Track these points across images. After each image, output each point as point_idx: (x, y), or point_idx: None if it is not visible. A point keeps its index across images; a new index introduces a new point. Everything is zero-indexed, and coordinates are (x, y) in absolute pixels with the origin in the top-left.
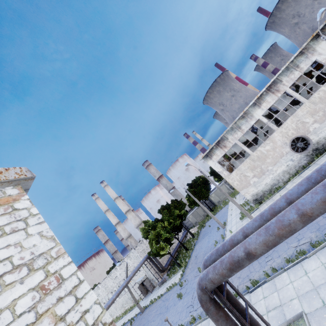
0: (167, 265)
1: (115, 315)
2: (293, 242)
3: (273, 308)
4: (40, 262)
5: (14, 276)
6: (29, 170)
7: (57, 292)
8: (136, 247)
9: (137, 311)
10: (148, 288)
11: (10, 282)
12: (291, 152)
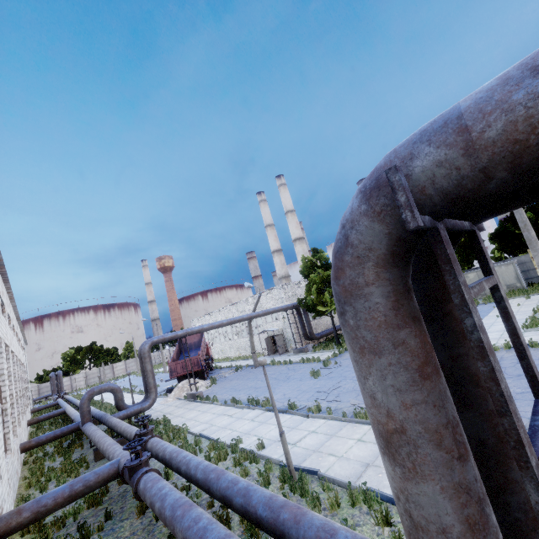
0: (319, 335)
1: (227, 354)
2: None
3: None
4: None
5: None
6: None
7: None
8: (286, 285)
9: (251, 364)
10: (278, 347)
11: None
12: None
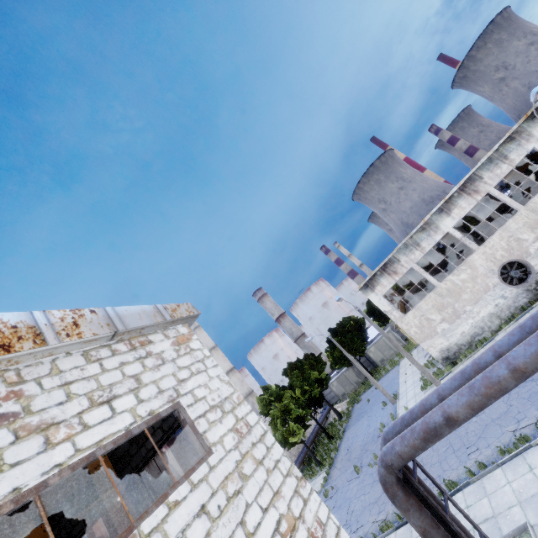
0: (298, 463)
1: None
2: (510, 424)
3: (482, 521)
4: (228, 406)
5: (213, 416)
6: (194, 306)
7: (250, 437)
8: None
9: None
10: None
11: (213, 421)
12: (501, 284)
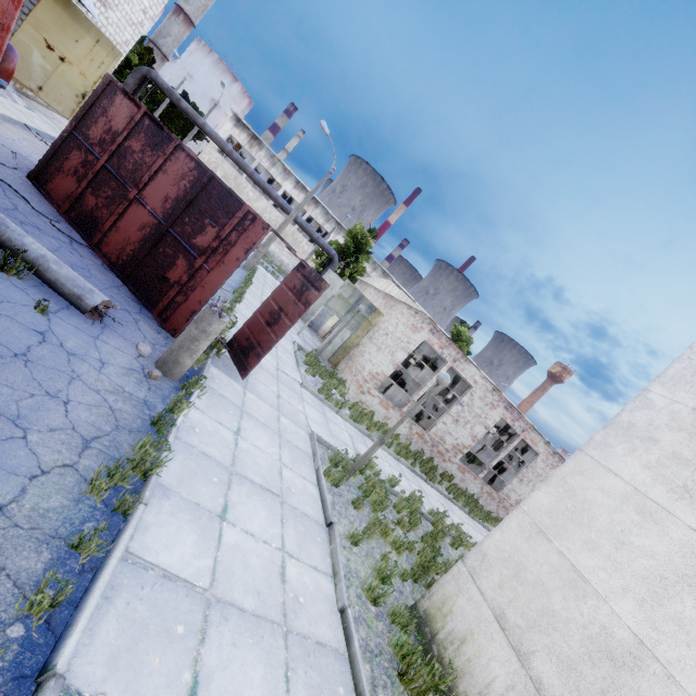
0: None
1: None
2: None
3: None
4: None
5: None
6: None
7: None
8: None
9: None
10: None
11: None
12: None
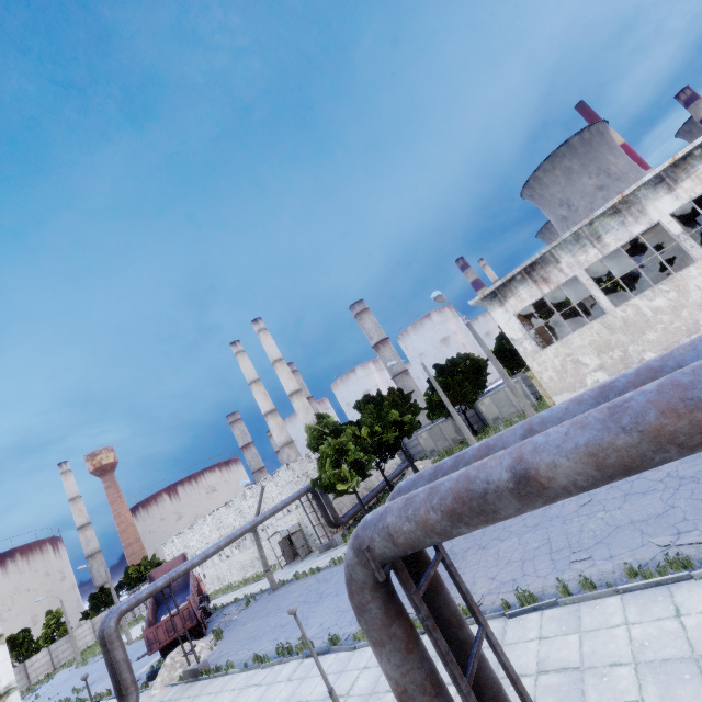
0: (347, 517)
1: (226, 580)
2: (662, 534)
3: (556, 668)
4: None
5: None
6: None
7: None
8: (293, 464)
9: (266, 586)
10: (298, 549)
11: None
12: None
